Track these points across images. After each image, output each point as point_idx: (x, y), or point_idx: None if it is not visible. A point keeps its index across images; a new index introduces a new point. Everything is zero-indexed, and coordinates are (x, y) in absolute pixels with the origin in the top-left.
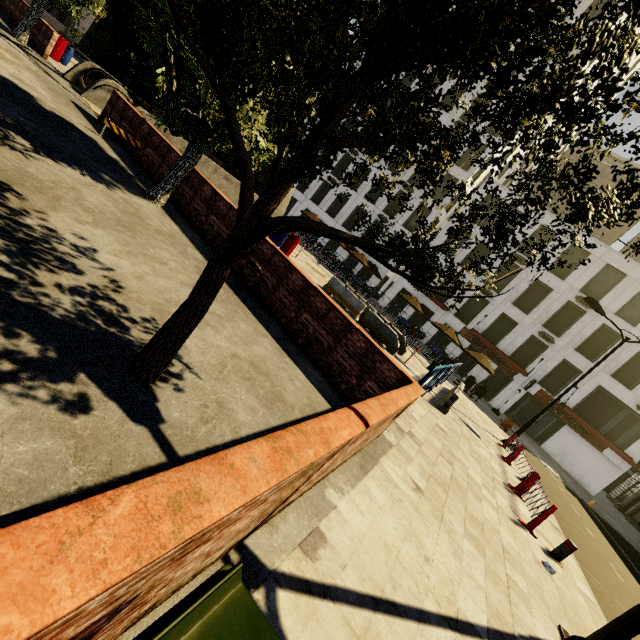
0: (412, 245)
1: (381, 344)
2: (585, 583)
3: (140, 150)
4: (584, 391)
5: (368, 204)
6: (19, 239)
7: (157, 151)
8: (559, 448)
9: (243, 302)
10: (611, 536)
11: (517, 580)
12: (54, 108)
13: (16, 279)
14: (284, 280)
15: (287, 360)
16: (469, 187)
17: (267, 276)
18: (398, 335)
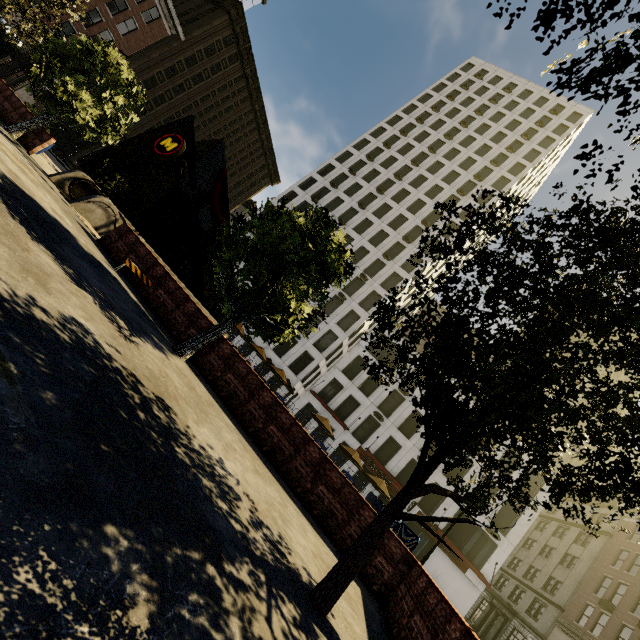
0: (475, 495)
1: None
2: None
3: (150, 288)
4: (450, 513)
5: None
6: (210, 474)
7: (171, 296)
8: (432, 570)
9: (272, 474)
10: None
11: None
12: (85, 245)
13: (242, 529)
14: (302, 450)
15: (321, 540)
16: (367, 323)
17: (285, 444)
18: None
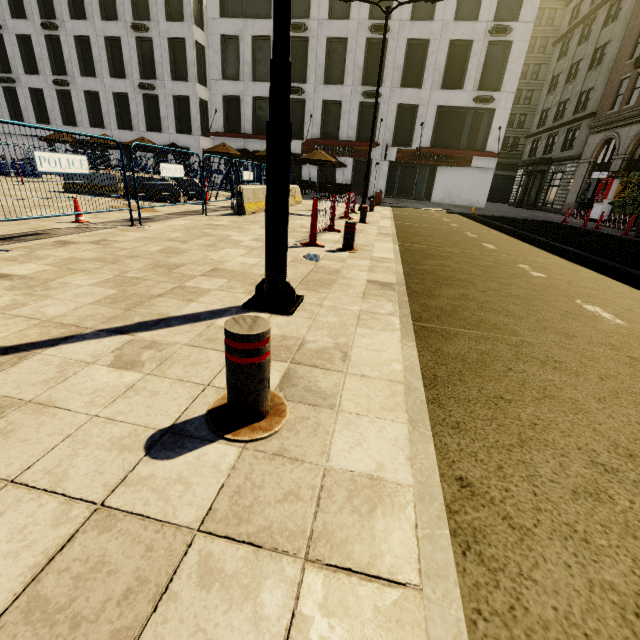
0: None
1: (164, 202)
2: (392, 251)
3: None
4: (430, 122)
5: (121, 82)
6: None
7: None
8: (443, 191)
9: None
10: (488, 220)
11: (204, 285)
12: None
13: None
14: None
15: None
16: None
17: None
18: (170, 178)
